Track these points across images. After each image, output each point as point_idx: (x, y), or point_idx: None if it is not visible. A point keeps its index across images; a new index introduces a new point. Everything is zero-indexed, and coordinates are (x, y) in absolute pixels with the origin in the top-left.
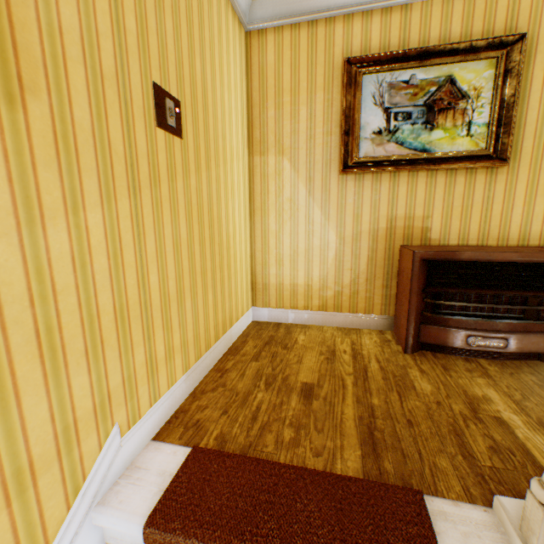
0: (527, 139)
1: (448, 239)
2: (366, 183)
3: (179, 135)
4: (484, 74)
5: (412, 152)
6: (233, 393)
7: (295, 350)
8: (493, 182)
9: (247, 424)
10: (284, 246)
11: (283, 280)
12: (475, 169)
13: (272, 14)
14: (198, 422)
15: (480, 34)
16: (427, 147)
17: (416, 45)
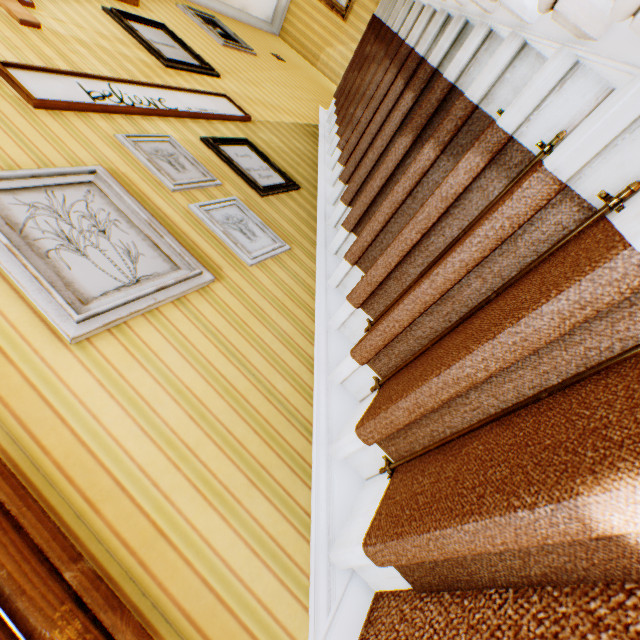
0: None
1: None
2: (356, 10)
3: (284, 62)
4: None
5: None
6: None
7: None
8: None
9: None
10: None
11: None
12: None
13: (280, 20)
14: None
15: None
16: None
17: None
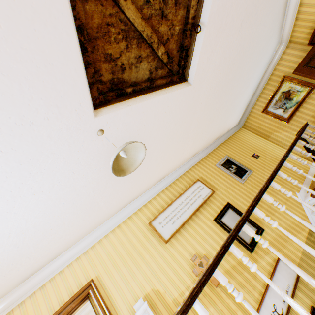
0: None
1: None
2: (295, 118)
3: (258, 156)
4: (286, 85)
5: (295, 106)
6: None
7: None
8: None
9: None
10: (298, 145)
11: None
12: (312, 92)
13: (242, 122)
14: (312, 187)
15: (276, 83)
16: (296, 102)
17: (268, 97)
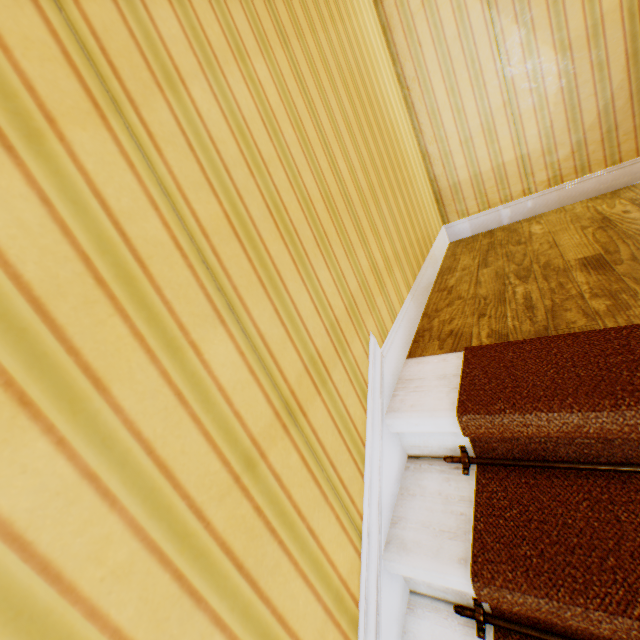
0: None
1: None
2: None
3: None
4: None
5: None
6: (477, 299)
7: (536, 241)
8: None
9: (523, 315)
10: (467, 117)
11: (478, 167)
12: None
13: None
14: (452, 333)
15: None
16: None
17: None
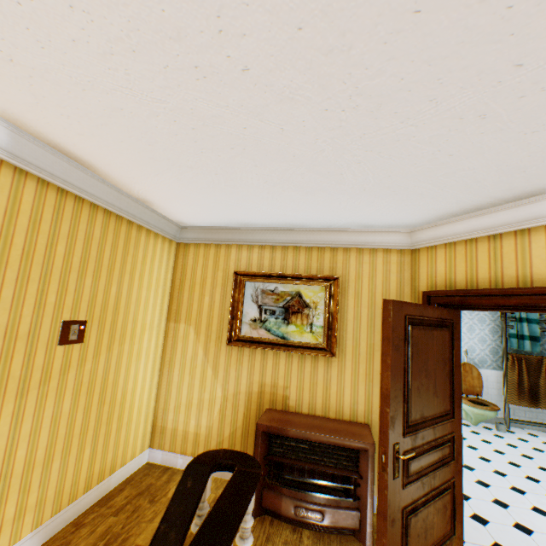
0: (349, 340)
1: (302, 407)
2: (246, 354)
3: (81, 341)
4: (319, 294)
5: (276, 337)
6: None
7: (158, 504)
8: (330, 367)
9: None
10: (182, 396)
11: (178, 425)
12: (318, 356)
13: (194, 237)
14: None
15: (316, 270)
16: (285, 335)
17: (279, 269)
